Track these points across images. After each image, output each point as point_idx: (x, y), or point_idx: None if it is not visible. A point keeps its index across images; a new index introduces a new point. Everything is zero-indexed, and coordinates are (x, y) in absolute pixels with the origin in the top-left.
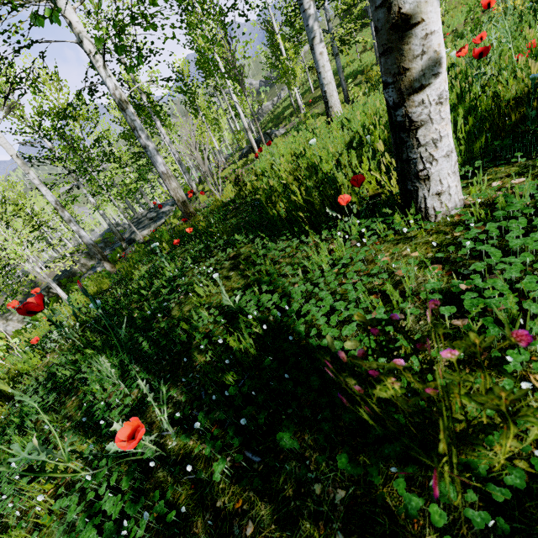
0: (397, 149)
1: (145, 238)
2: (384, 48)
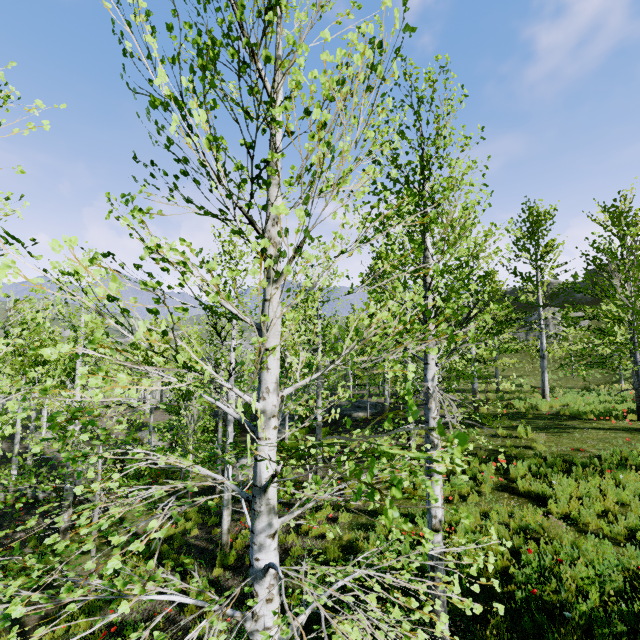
0: (637, 409)
1: (370, 416)
2: (637, 397)
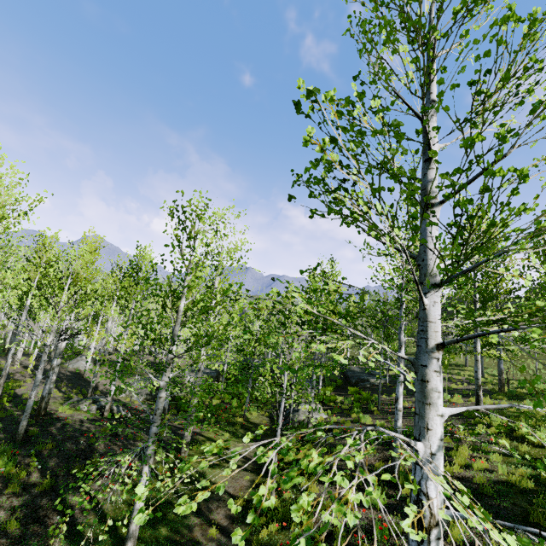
0: None
1: (388, 383)
2: None
